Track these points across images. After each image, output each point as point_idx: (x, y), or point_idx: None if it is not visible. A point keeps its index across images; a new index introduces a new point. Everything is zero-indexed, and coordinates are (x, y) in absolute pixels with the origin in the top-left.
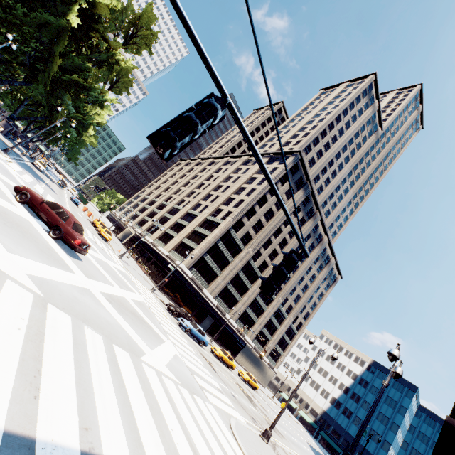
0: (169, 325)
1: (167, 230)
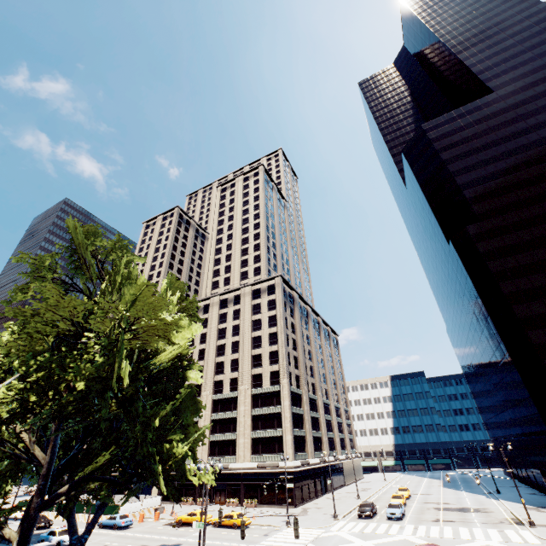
0: (424, 530)
1: (211, 438)
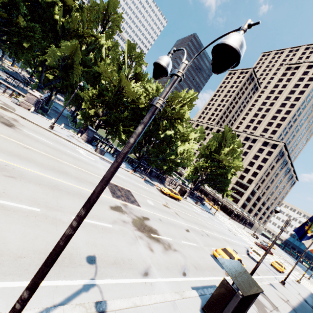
0: None
1: None
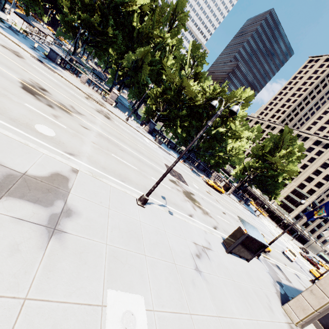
0: None
1: None
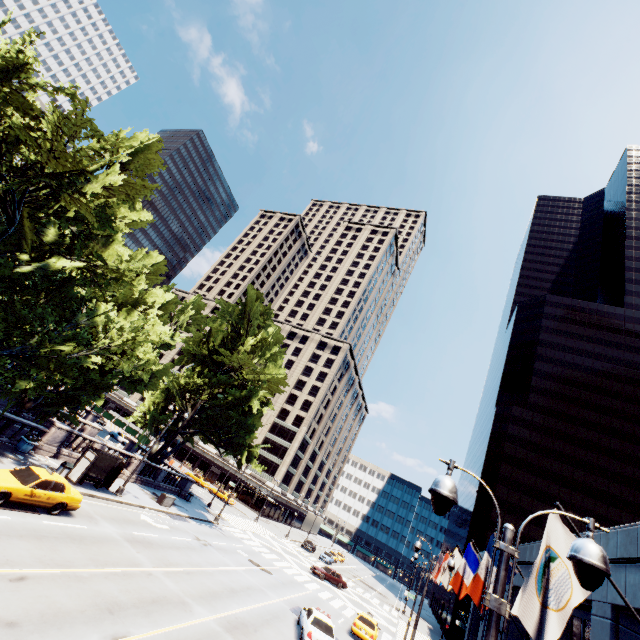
0: None
1: None
